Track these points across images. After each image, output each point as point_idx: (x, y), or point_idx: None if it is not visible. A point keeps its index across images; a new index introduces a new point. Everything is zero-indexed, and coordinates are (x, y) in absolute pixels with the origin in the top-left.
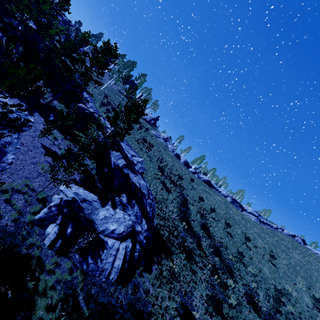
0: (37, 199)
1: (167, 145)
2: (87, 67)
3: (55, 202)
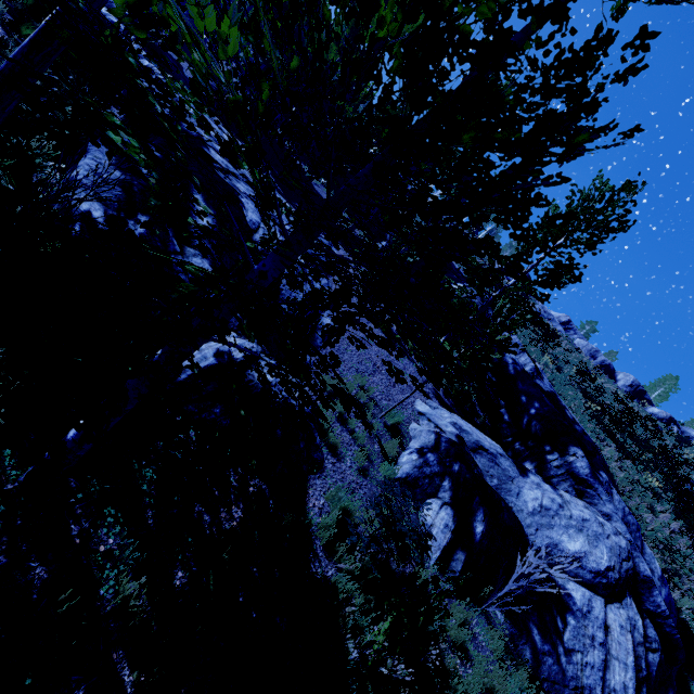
0: (385, 427)
1: (570, 339)
2: None
3: (420, 441)
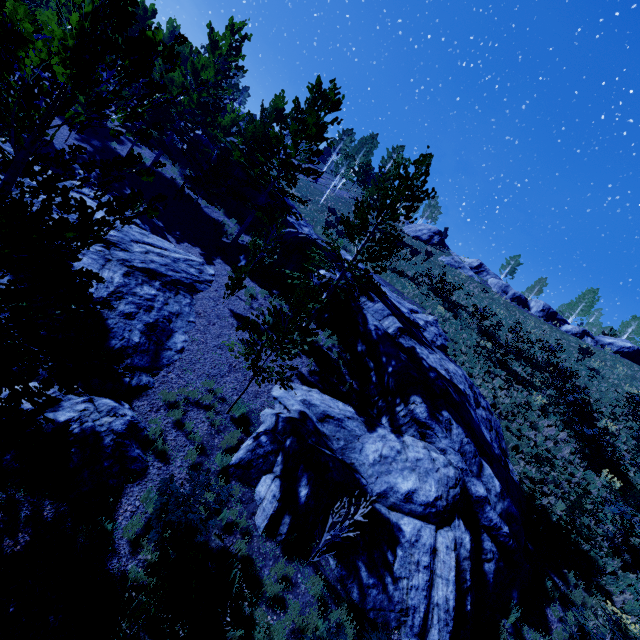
0: (232, 420)
1: (483, 280)
2: (287, 147)
3: (266, 425)
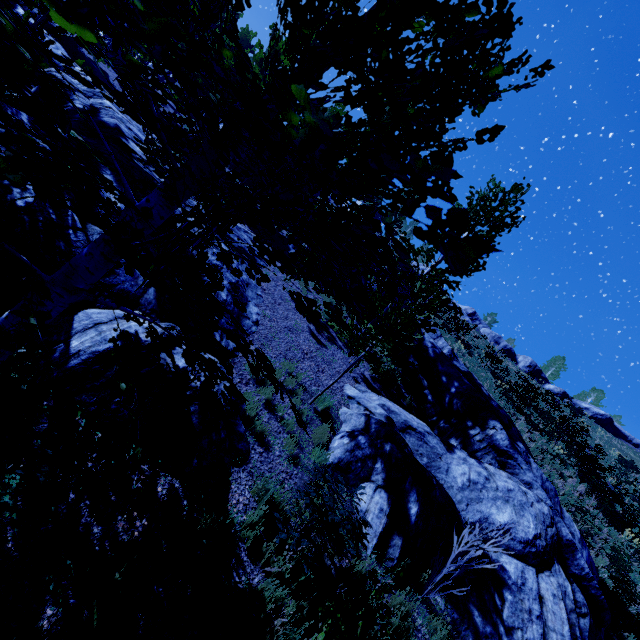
0: (316, 412)
1: (477, 328)
2: None
3: (350, 425)
